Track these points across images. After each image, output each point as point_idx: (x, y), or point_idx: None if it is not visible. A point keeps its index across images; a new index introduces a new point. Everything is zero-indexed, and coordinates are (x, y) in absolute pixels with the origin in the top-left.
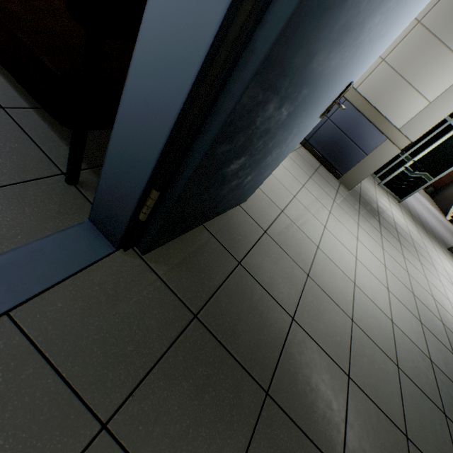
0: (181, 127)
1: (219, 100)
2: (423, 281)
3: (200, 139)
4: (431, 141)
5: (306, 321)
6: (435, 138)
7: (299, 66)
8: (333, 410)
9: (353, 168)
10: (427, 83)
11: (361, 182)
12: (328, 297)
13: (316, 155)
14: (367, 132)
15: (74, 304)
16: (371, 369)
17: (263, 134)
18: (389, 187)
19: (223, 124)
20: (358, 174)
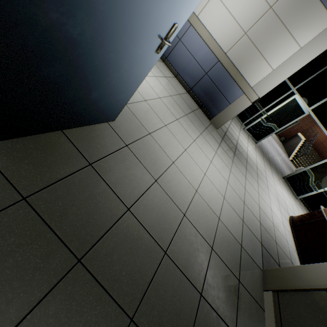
0: None
1: None
2: (255, 195)
3: None
4: (280, 102)
5: (141, 212)
6: (283, 100)
7: None
8: (141, 275)
9: (220, 112)
10: (273, 55)
11: (229, 126)
12: (169, 198)
13: (196, 100)
14: (231, 87)
15: None
16: (188, 249)
17: (71, 44)
18: (250, 132)
19: None
20: (223, 118)
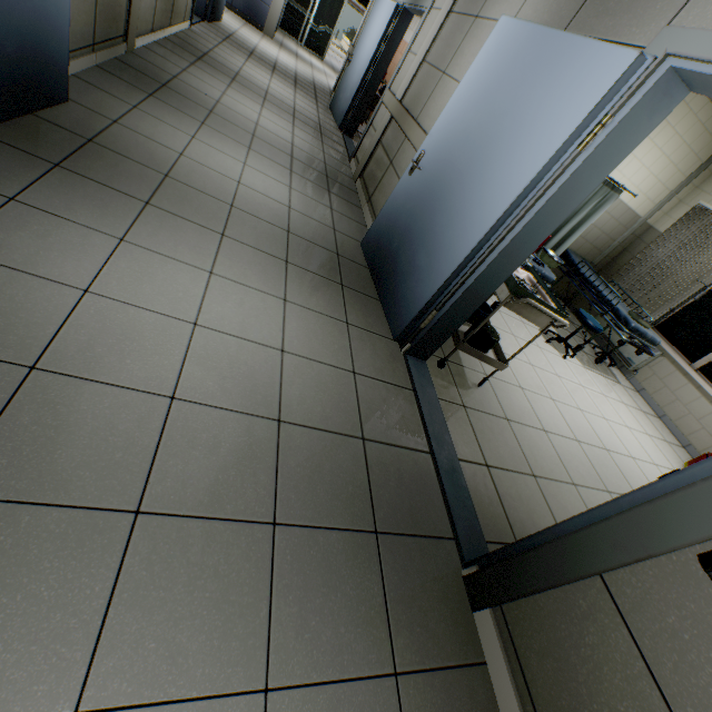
0: None
1: None
2: (324, 80)
3: None
4: None
5: (259, 54)
6: None
7: None
8: (271, 65)
9: (267, 20)
10: None
11: (283, 41)
12: (266, 55)
13: (242, 16)
14: None
15: (205, 27)
16: (285, 69)
17: None
18: (310, 48)
19: None
20: (272, 24)
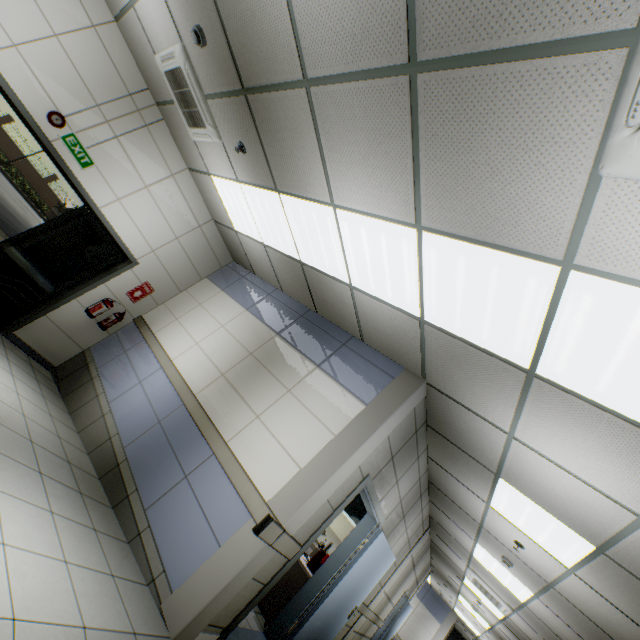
0: (378, 637)
1: (382, 635)
2: None
3: (379, 639)
4: None
5: None
6: None
7: (388, 633)
8: None
9: None
10: (421, 638)
11: None
12: None
13: None
14: None
15: None
16: None
17: None
18: None
19: (382, 638)
20: None
